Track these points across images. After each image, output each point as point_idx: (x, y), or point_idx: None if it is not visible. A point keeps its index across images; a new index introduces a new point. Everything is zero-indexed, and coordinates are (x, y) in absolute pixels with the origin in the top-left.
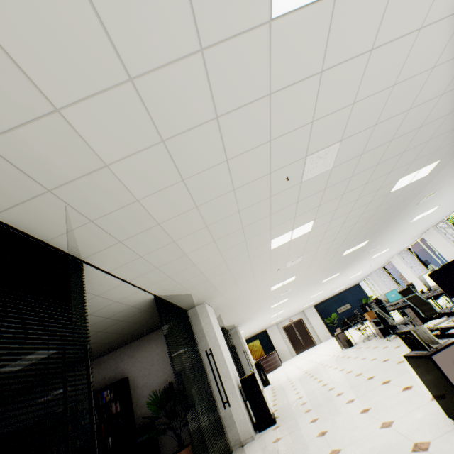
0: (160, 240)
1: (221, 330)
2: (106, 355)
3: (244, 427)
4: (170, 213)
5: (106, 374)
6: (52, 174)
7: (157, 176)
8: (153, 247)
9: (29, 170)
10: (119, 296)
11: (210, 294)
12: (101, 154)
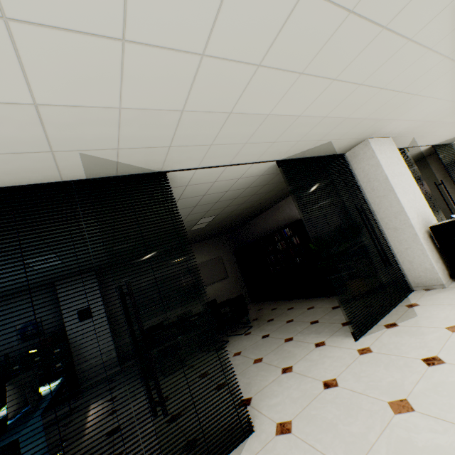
0: (210, 122)
1: (434, 148)
2: (280, 202)
3: (430, 275)
4: (178, 92)
5: (284, 216)
6: (29, 142)
7: (90, 68)
8: (211, 132)
9: (16, 150)
10: (236, 175)
11: (368, 128)
12: (10, 100)
